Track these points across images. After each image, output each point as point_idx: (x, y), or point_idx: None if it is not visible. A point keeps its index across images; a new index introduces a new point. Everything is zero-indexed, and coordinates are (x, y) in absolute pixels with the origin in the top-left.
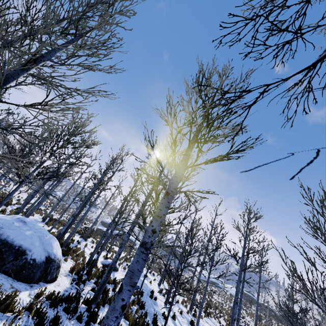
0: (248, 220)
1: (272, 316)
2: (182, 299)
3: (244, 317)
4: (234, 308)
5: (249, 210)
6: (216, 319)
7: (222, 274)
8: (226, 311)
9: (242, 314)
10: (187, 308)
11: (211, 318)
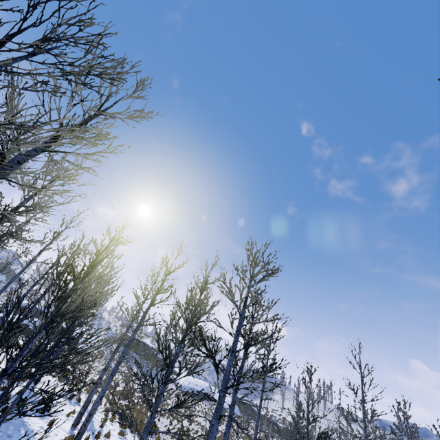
0: (251, 278)
1: (274, 432)
2: None
3: None
4: None
5: (254, 256)
6: None
7: (183, 401)
8: None
9: None
10: None
11: None
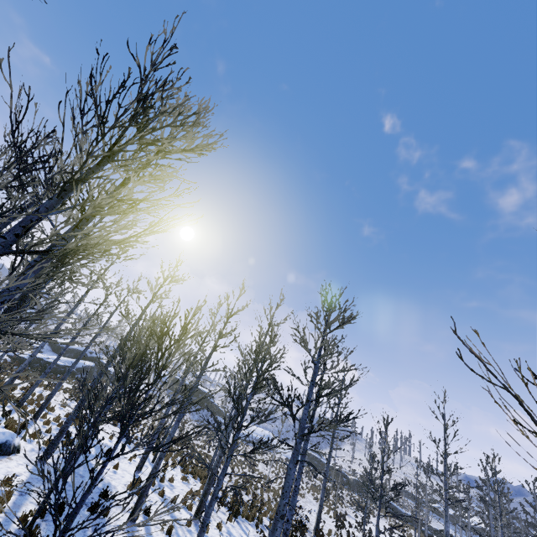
0: (326, 326)
1: (343, 484)
2: (188, 491)
3: (303, 495)
4: (275, 531)
5: (330, 302)
6: (251, 519)
7: (259, 447)
8: (275, 493)
9: (301, 490)
10: (191, 512)
11: (241, 519)
